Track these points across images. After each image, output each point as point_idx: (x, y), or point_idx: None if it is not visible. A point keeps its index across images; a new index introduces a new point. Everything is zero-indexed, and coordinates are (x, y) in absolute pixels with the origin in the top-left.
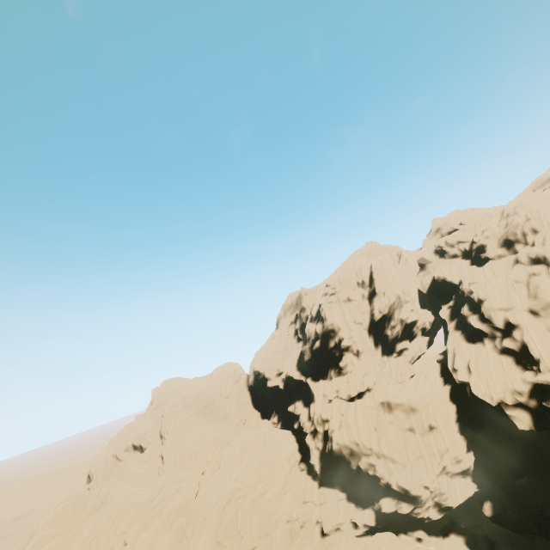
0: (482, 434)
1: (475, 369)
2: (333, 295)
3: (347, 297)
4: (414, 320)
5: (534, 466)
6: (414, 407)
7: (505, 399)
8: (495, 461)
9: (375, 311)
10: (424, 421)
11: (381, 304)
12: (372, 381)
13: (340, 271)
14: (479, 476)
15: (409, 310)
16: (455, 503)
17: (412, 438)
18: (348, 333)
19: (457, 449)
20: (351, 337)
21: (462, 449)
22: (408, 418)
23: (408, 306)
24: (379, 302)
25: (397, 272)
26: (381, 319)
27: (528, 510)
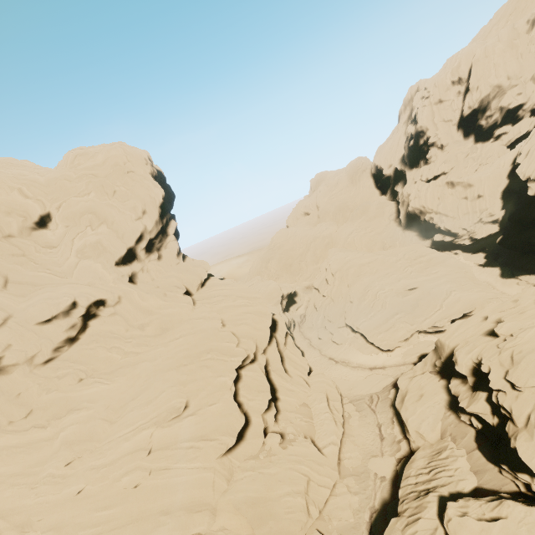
0: (518, 199)
1: (530, 153)
2: (427, 99)
3: (438, 100)
4: (520, 104)
5: (534, 216)
6: (471, 184)
7: (531, 176)
8: (514, 214)
9: (463, 108)
10: (475, 193)
11: (472, 100)
12: (448, 168)
13: (442, 69)
14: (505, 224)
15: (514, 95)
16: (479, 236)
17: (464, 203)
18: (434, 132)
19: (492, 208)
20: (436, 135)
21: (496, 209)
22: (465, 191)
23: (514, 91)
24: (470, 98)
25: (505, 57)
26: (472, 113)
27: (520, 239)
